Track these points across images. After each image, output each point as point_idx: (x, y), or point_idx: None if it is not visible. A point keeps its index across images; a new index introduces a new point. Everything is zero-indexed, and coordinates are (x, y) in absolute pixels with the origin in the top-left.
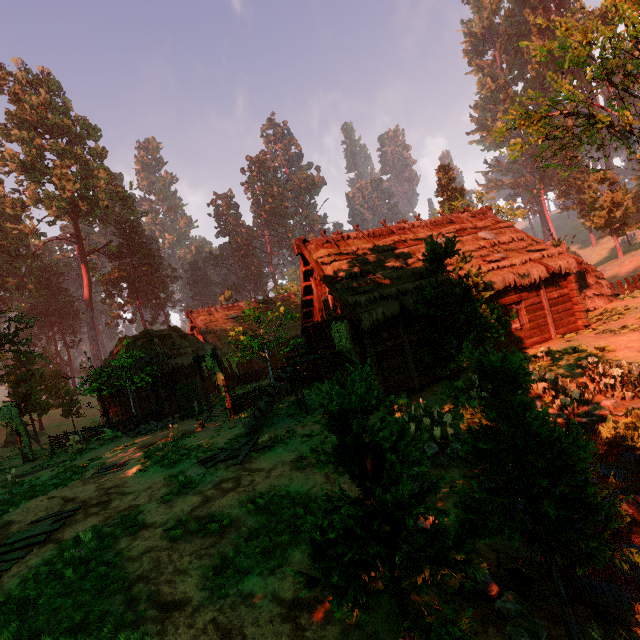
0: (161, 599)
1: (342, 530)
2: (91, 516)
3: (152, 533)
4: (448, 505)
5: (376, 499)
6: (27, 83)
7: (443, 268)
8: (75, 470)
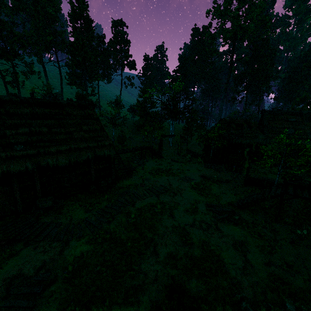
0: (156, 247)
1: None
2: (169, 196)
3: (171, 221)
4: None
5: None
6: None
7: None
8: (181, 170)
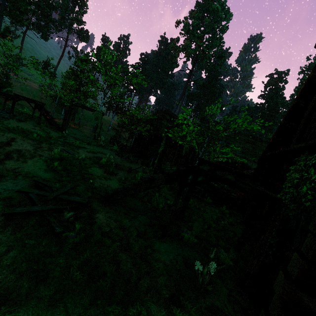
0: None
1: None
2: None
3: None
4: None
5: None
6: None
7: None
8: (70, 145)
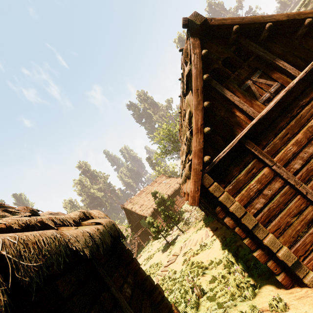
0: None
1: (154, 230)
2: None
3: None
4: (174, 236)
5: (155, 226)
6: None
7: (157, 196)
8: None
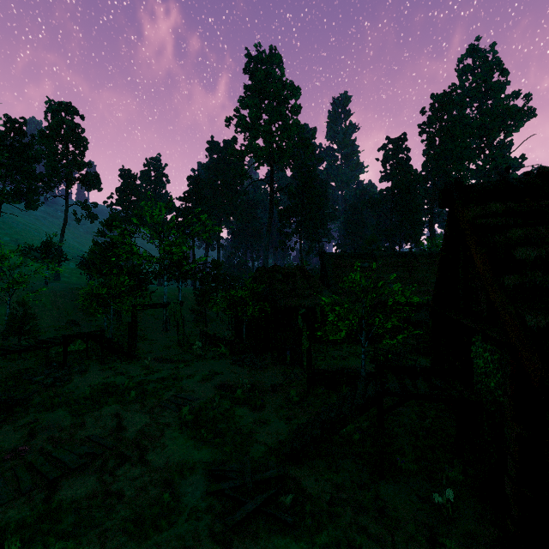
0: None
1: None
2: (98, 473)
3: None
4: None
5: None
6: (260, 61)
7: None
8: (171, 381)
